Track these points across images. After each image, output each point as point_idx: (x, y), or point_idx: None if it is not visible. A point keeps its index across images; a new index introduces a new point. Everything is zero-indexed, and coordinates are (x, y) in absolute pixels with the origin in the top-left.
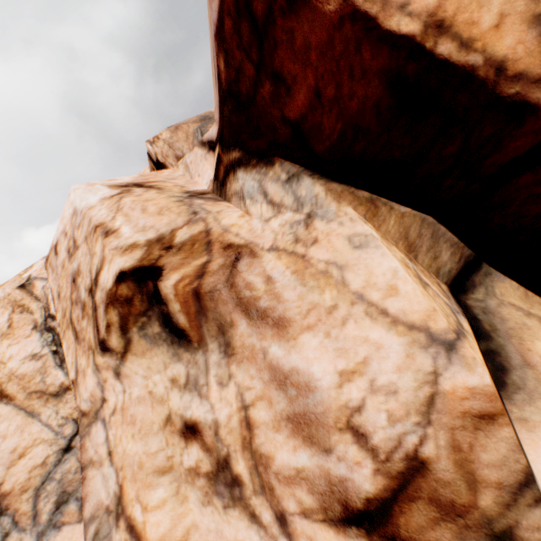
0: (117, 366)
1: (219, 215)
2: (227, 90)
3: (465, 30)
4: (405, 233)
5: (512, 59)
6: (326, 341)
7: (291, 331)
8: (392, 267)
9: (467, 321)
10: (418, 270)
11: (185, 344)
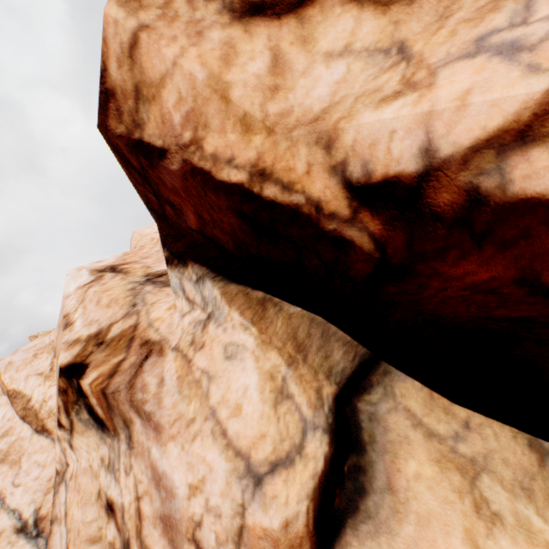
0: (69, 439)
1: (151, 308)
2: (147, 207)
3: (285, 175)
4: (293, 334)
5: (325, 200)
6: (182, 452)
7: (163, 437)
8: (245, 384)
9: (323, 438)
10: (293, 377)
11: (106, 430)
